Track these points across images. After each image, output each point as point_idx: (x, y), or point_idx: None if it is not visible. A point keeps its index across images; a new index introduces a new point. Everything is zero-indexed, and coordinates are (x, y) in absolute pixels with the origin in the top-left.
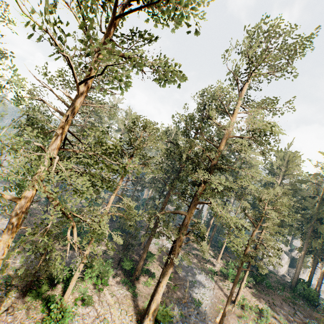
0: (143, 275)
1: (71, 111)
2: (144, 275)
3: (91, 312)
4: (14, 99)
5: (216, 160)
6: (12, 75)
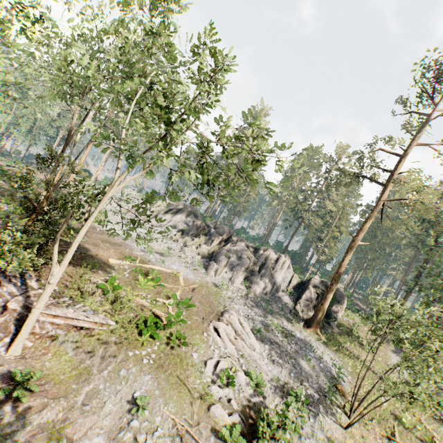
0: None
1: None
2: None
3: None
4: None
5: None
6: None
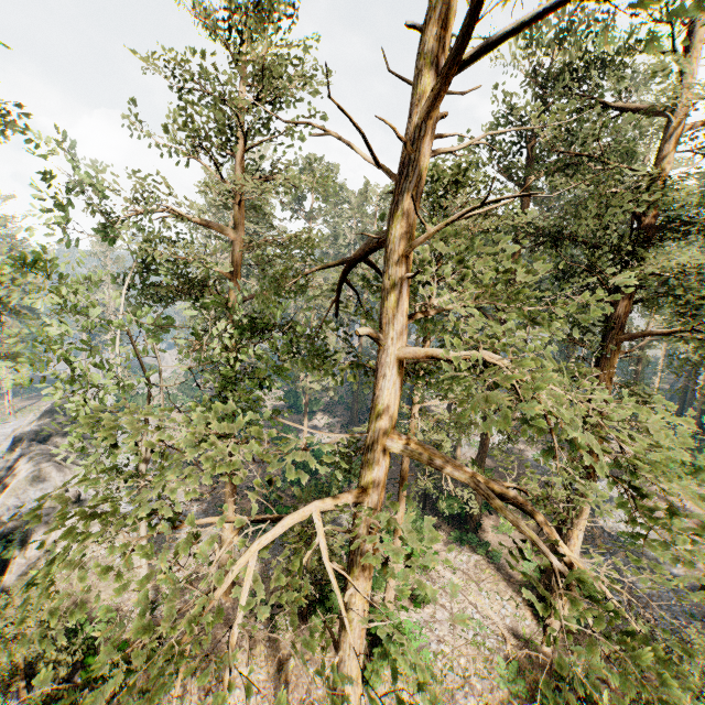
0: (484, 515)
1: (409, 190)
2: (485, 513)
3: (437, 614)
4: (99, 230)
5: (657, 212)
6: (73, 167)
